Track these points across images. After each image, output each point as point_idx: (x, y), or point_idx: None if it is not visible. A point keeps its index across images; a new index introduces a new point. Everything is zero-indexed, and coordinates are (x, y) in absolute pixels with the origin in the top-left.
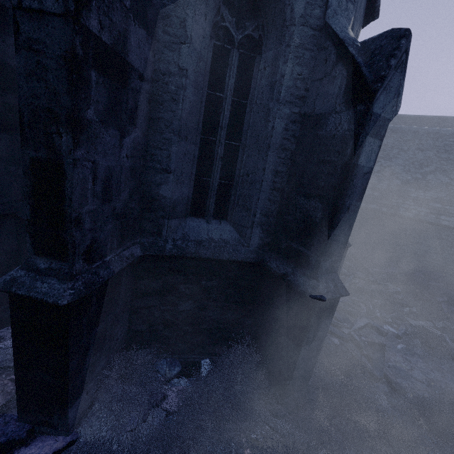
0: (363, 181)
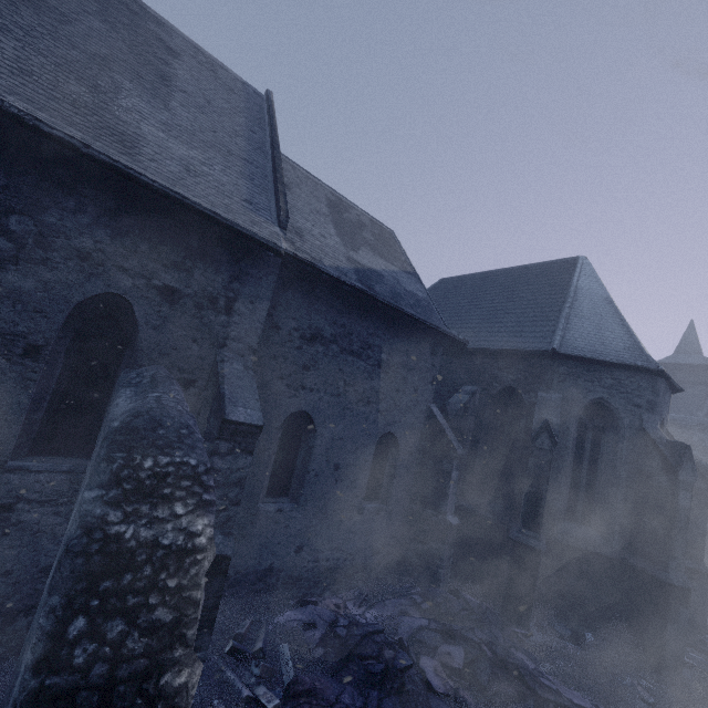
0: (685, 514)
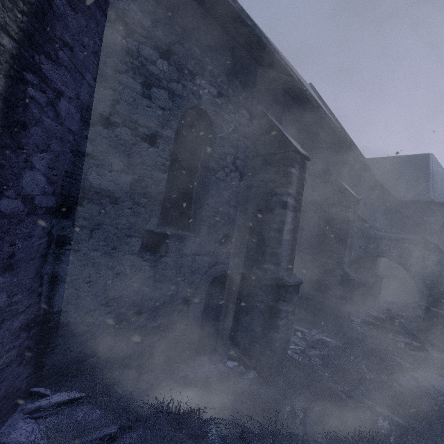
0: None
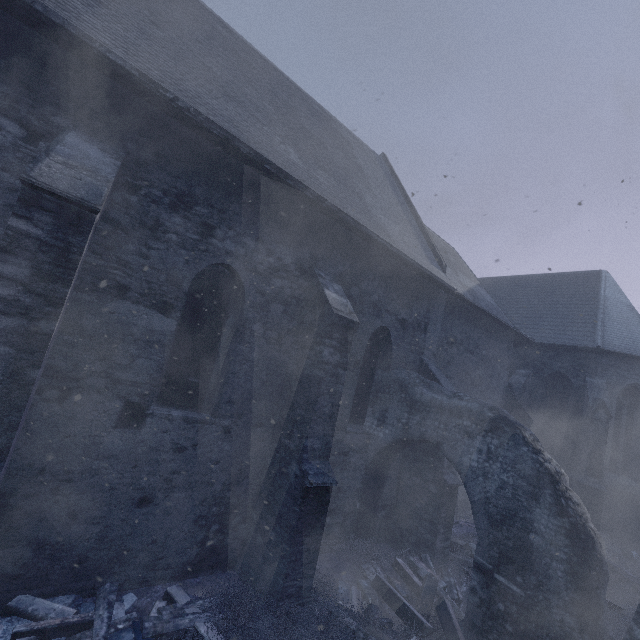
0: None
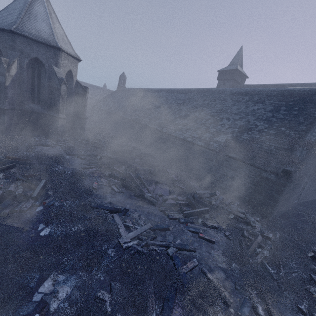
0: (3, 84)
